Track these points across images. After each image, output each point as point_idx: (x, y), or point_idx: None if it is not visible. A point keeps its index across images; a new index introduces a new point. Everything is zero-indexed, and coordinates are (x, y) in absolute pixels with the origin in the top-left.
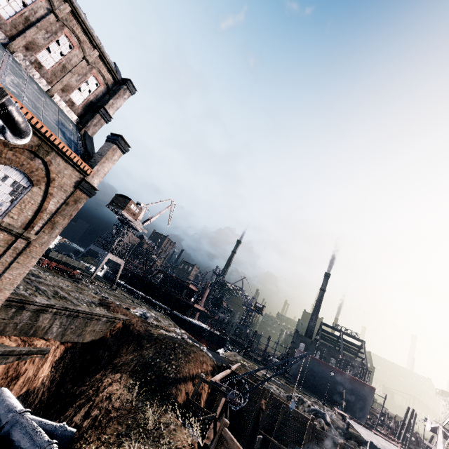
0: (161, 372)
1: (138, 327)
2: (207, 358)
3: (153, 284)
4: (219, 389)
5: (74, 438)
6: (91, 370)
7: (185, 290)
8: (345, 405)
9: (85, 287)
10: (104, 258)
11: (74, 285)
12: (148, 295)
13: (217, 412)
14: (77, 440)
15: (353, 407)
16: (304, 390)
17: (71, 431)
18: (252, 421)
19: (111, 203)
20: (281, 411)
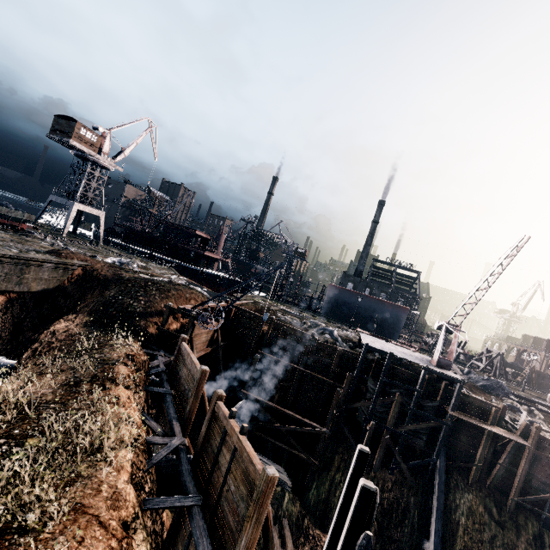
0: (123, 308)
1: (104, 273)
2: (197, 295)
3: (153, 237)
4: (187, 314)
5: (13, 367)
6: (53, 318)
7: (194, 239)
8: (376, 328)
9: (37, 241)
10: (71, 210)
11: (15, 238)
12: (149, 249)
13: (201, 339)
14: (16, 368)
15: (386, 329)
16: (335, 320)
17: (10, 363)
18: (254, 345)
19: (53, 131)
20: (281, 332)
